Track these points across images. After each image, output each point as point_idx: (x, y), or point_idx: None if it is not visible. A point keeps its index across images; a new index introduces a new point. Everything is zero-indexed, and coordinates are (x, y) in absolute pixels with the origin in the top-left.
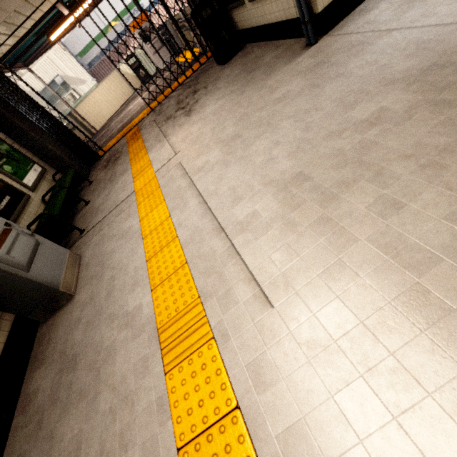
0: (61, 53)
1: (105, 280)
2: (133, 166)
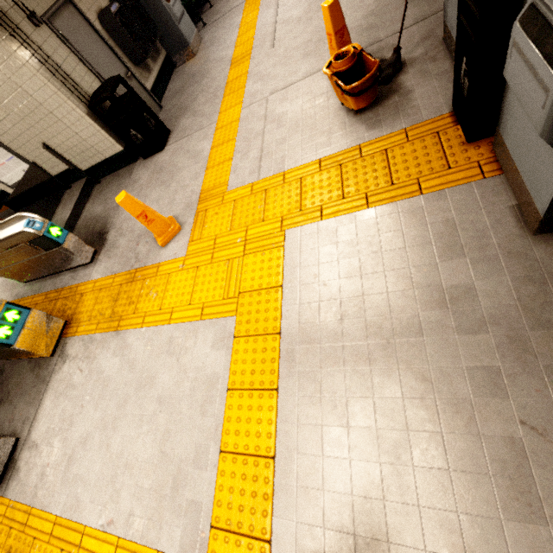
0: None
1: (213, 48)
2: None
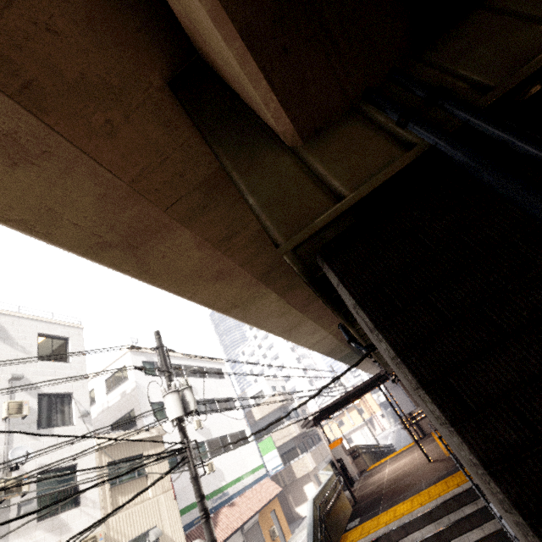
0: (171, 500)
1: None
2: None
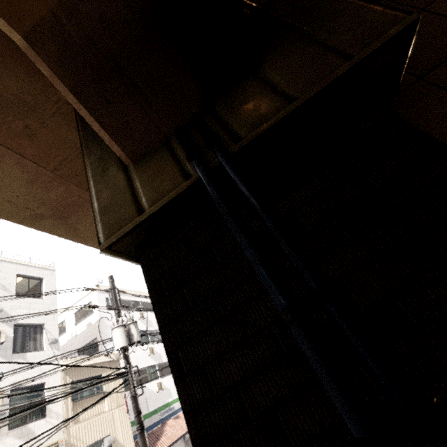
0: (124, 413)
1: None
2: None
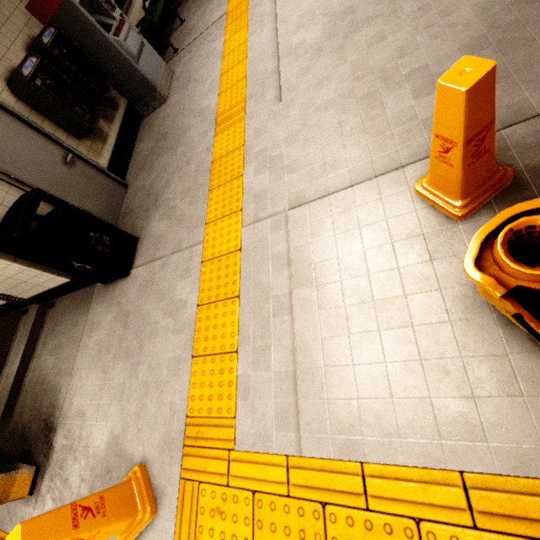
0: None
1: (189, 90)
2: None
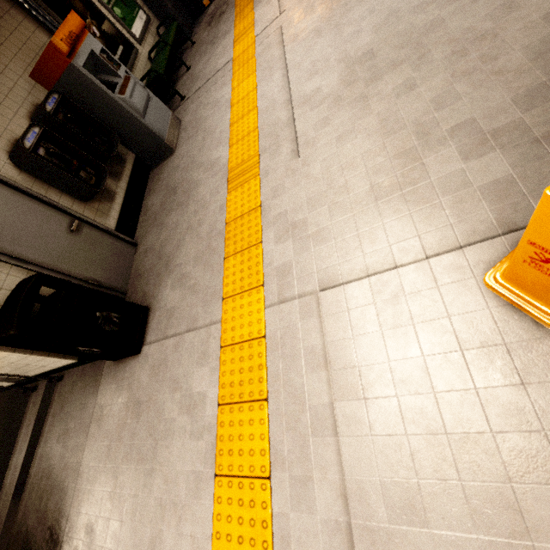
0: None
1: (198, 140)
2: (236, 25)
